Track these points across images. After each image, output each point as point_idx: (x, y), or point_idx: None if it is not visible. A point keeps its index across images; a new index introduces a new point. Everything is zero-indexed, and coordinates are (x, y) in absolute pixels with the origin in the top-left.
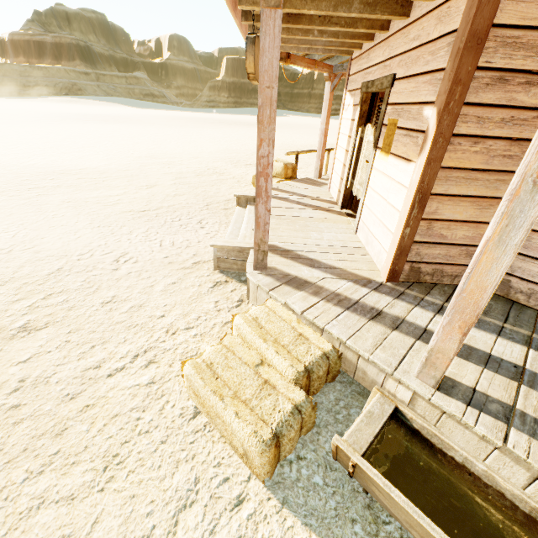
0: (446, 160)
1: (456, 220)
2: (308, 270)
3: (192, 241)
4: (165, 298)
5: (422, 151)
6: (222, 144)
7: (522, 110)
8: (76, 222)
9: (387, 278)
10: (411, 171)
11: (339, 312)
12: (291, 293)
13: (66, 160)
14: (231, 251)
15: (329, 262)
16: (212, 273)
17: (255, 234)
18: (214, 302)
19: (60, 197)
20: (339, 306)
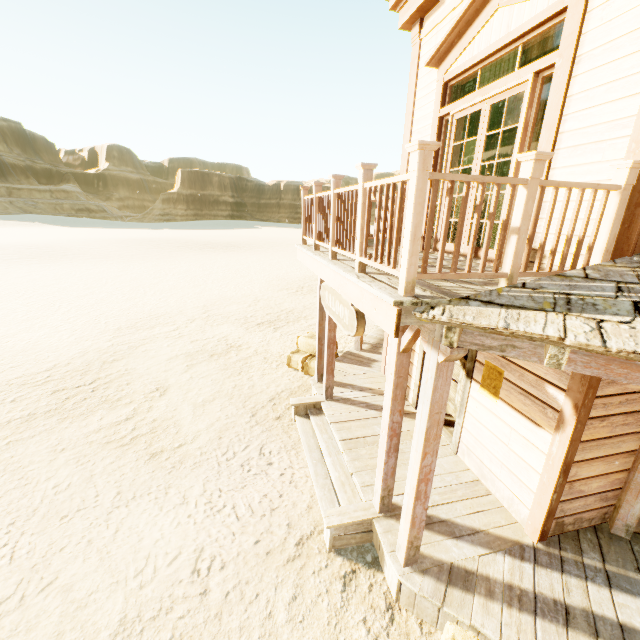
0: (582, 436)
1: (590, 476)
2: (455, 545)
3: (272, 496)
4: (299, 636)
5: (560, 430)
6: (211, 288)
7: (632, 393)
8: (95, 495)
9: (537, 540)
10: (544, 438)
11: (532, 624)
12: (466, 603)
13: (16, 352)
14: (349, 526)
15: (466, 521)
16: (328, 559)
17: (410, 532)
18: (362, 621)
19: (45, 440)
20: (525, 611)
